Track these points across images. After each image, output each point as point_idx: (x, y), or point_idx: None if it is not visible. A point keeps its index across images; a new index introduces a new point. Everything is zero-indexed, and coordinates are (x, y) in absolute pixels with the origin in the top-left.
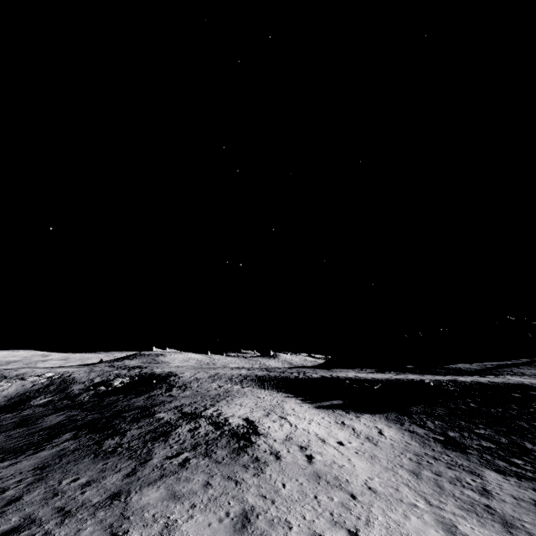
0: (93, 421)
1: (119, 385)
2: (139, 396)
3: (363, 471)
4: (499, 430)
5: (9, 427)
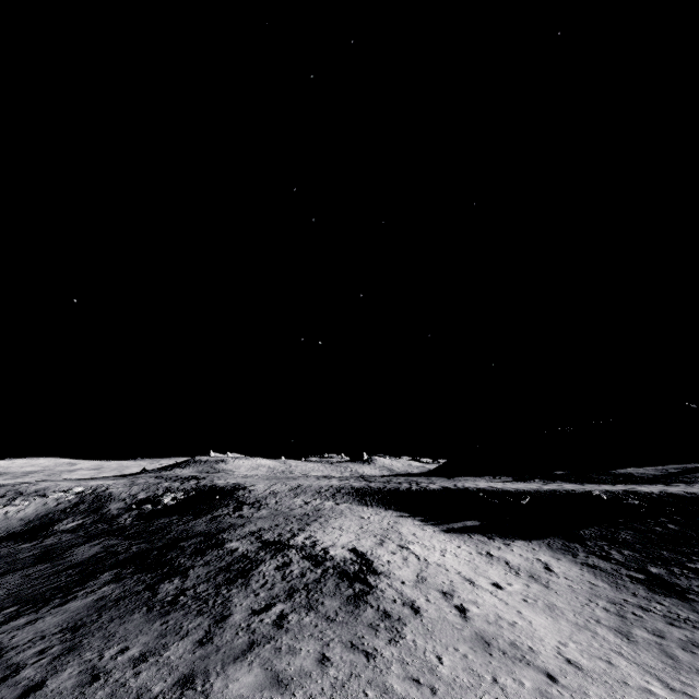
0: (140, 554)
1: (170, 503)
2: (199, 517)
3: (547, 632)
4: None
5: (27, 563)
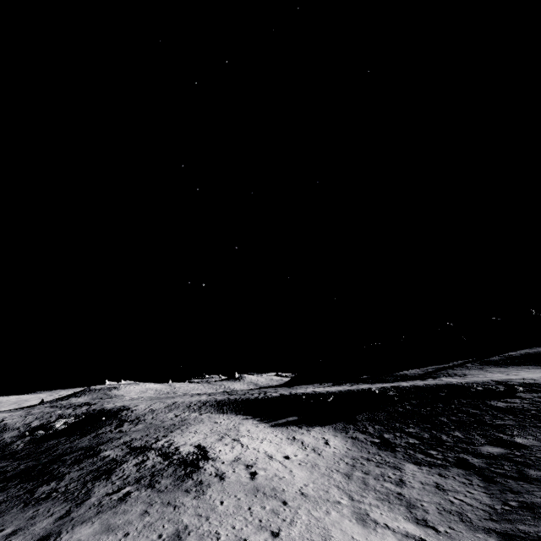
0: (26, 470)
1: (61, 427)
2: (84, 436)
3: (300, 480)
4: (425, 427)
5: None
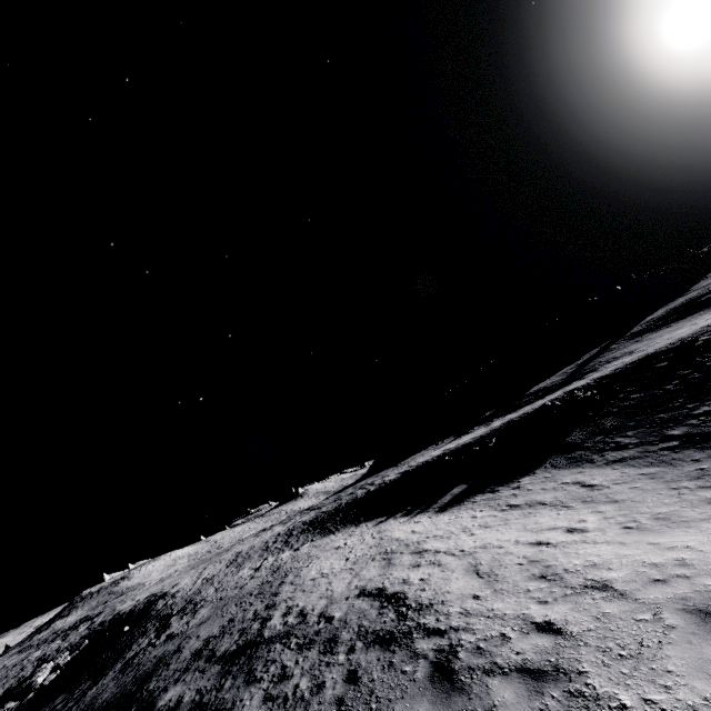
0: None
1: (49, 678)
2: (102, 677)
3: None
4: None
5: None
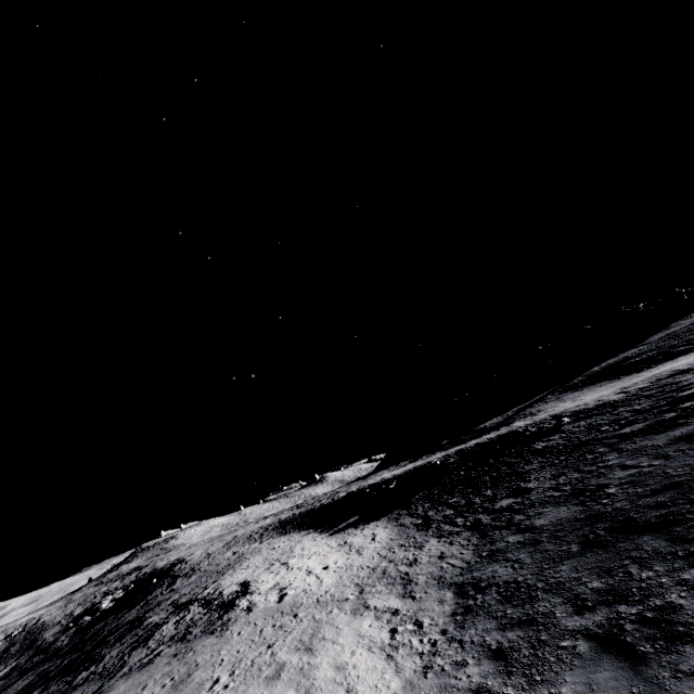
0: (69, 664)
1: (109, 605)
2: (133, 608)
3: (325, 588)
4: (466, 492)
5: None
